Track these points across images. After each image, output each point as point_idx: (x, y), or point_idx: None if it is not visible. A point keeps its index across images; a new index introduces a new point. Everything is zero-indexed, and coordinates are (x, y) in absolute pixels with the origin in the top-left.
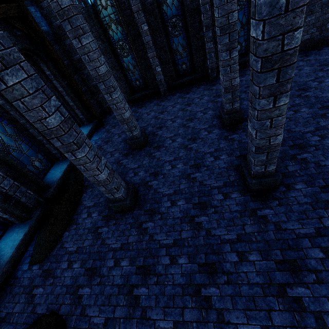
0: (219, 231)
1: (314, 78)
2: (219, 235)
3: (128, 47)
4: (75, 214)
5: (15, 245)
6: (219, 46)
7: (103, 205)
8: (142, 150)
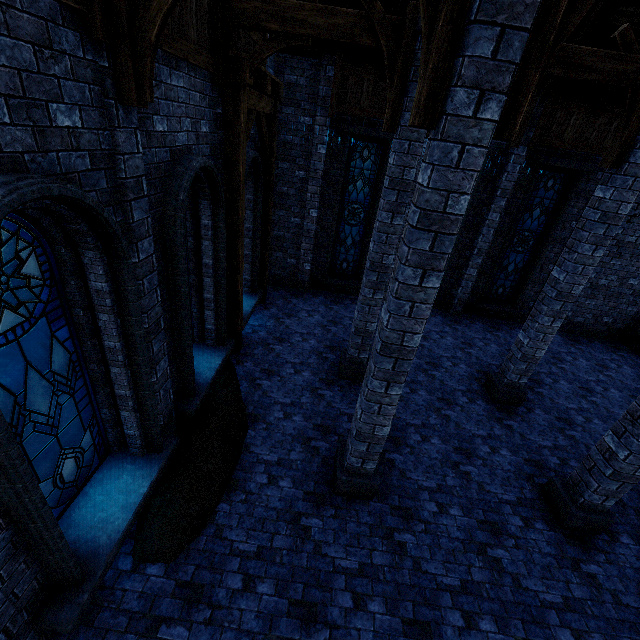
0: (534, 584)
1: (597, 380)
2: (535, 591)
3: (363, 216)
4: (237, 469)
5: (131, 504)
6: (544, 306)
7: (300, 468)
8: (357, 385)
